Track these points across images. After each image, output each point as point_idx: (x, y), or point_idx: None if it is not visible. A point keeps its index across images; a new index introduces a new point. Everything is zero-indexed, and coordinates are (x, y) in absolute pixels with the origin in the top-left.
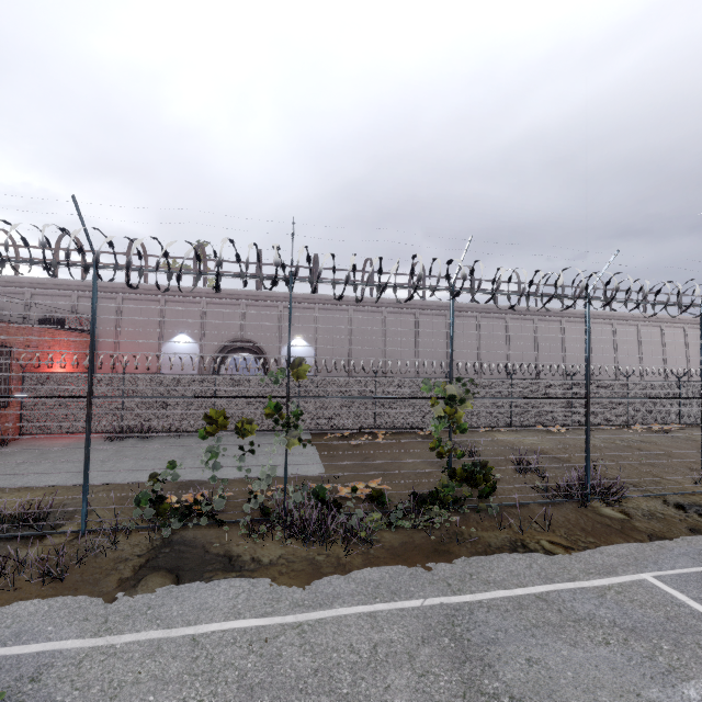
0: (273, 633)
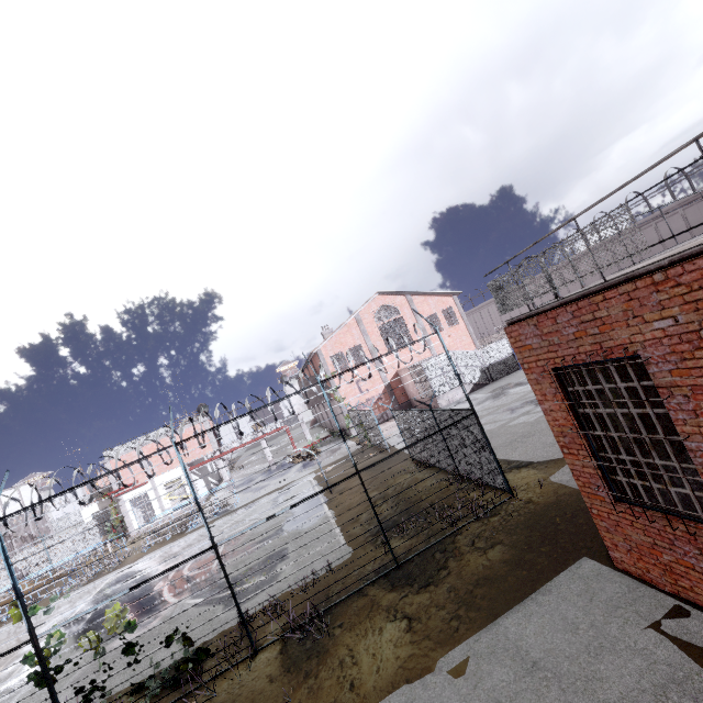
0: (143, 654)
